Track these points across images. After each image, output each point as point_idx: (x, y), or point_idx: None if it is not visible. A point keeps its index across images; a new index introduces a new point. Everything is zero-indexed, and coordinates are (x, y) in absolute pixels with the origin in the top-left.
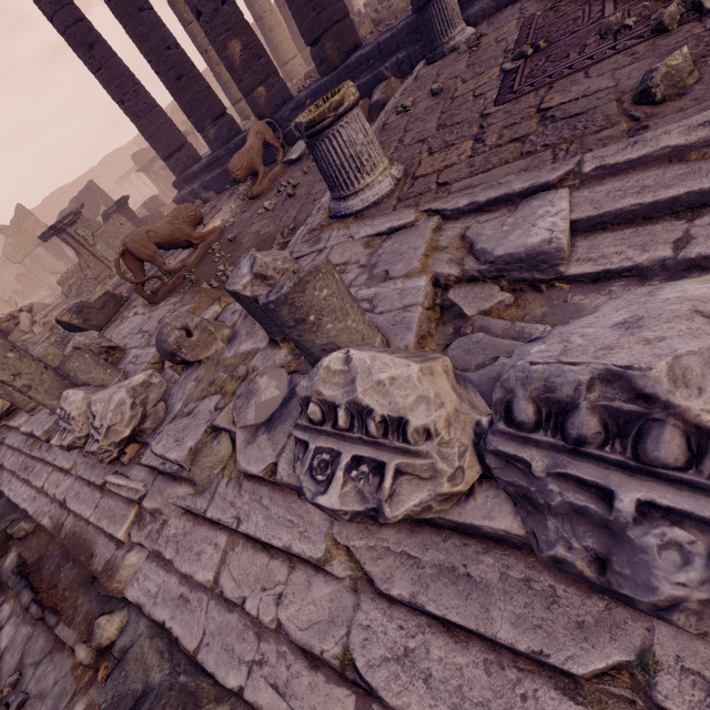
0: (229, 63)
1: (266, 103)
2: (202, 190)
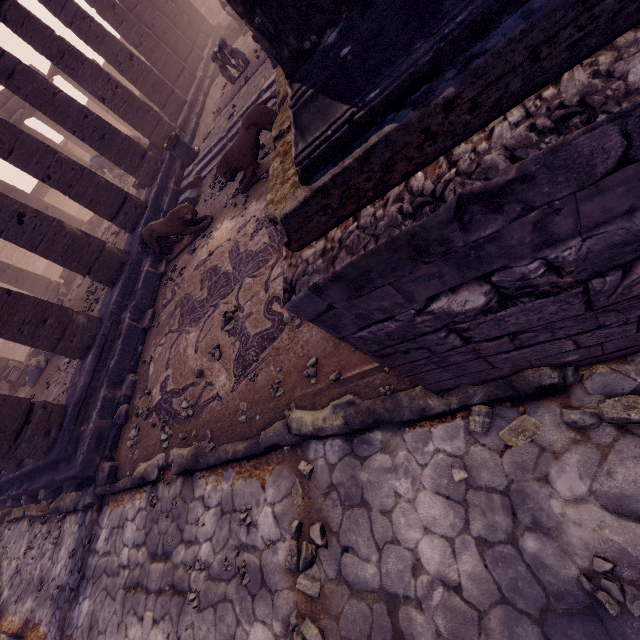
0: (71, 238)
1: (119, 251)
2: (112, 393)
